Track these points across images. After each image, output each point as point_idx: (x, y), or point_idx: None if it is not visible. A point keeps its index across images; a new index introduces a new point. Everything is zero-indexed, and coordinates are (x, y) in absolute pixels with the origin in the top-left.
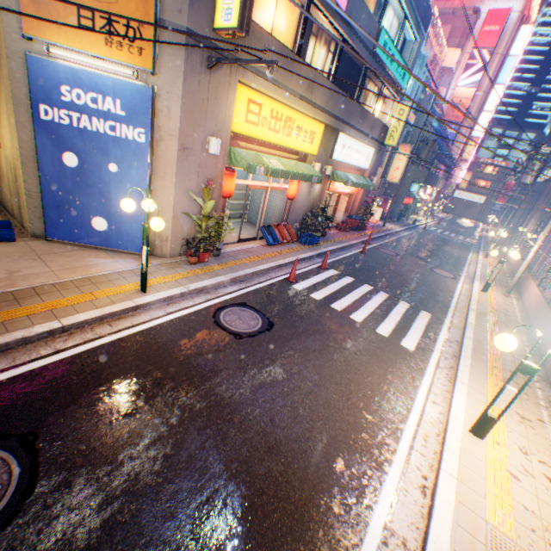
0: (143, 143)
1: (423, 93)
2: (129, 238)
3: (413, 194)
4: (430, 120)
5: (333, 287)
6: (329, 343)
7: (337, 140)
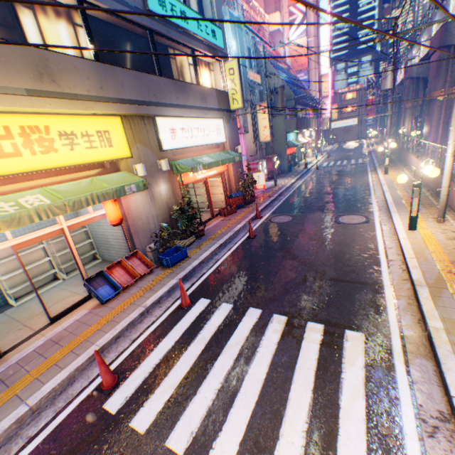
0: None
1: (258, 53)
2: None
3: (293, 142)
4: (275, 73)
5: (191, 353)
6: None
7: (157, 127)
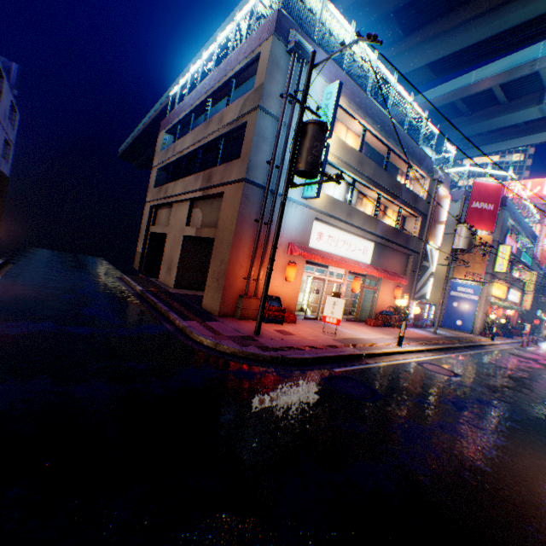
0: (475, 299)
1: None
2: (466, 327)
3: (538, 316)
4: (539, 272)
5: (541, 351)
6: None
7: (508, 291)
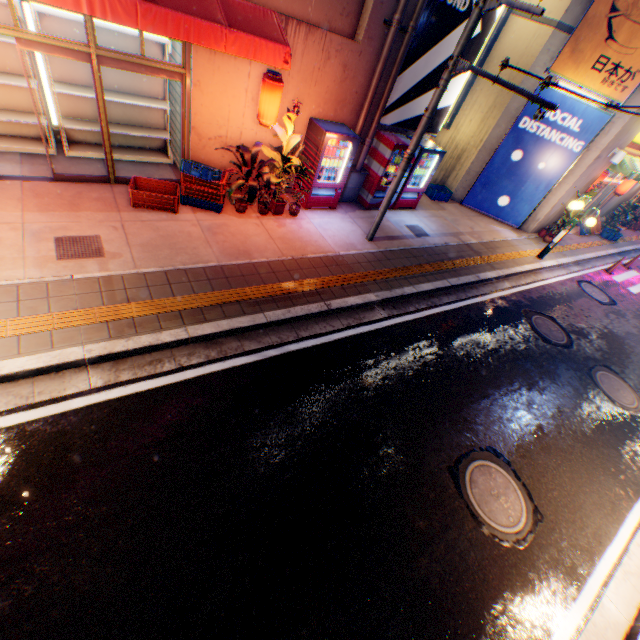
0: (574, 152)
1: None
2: (514, 215)
3: None
4: None
5: (639, 286)
6: None
7: None
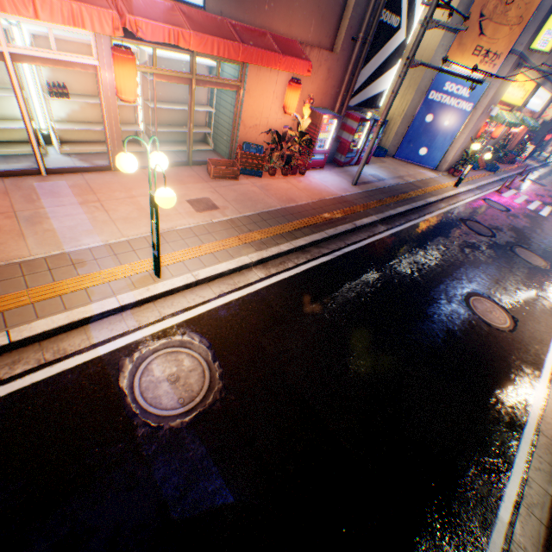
0: (467, 111)
1: None
2: (431, 160)
3: None
4: None
5: (520, 199)
6: (536, 221)
7: (534, 94)
